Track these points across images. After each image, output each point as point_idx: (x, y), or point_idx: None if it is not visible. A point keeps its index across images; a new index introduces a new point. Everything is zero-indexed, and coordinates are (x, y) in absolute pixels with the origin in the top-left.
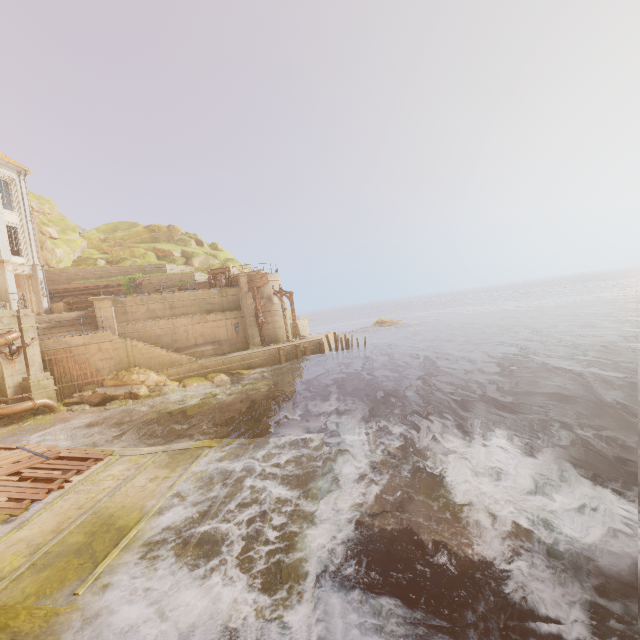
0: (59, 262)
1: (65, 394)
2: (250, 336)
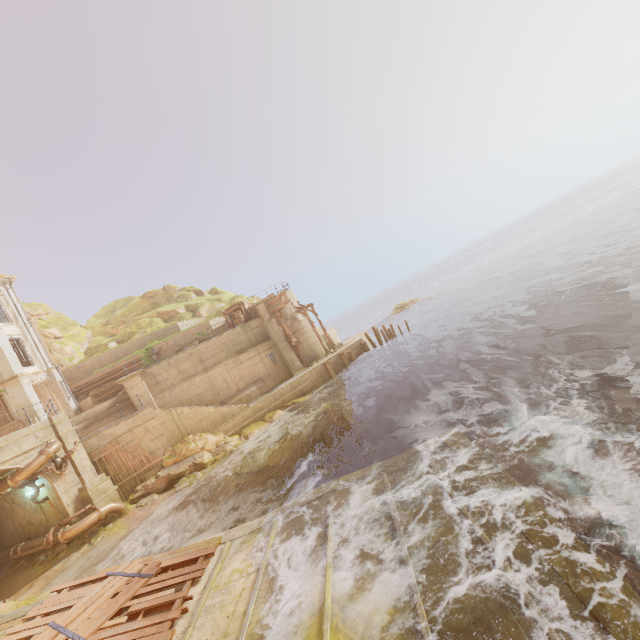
0: (71, 359)
1: (127, 491)
2: (289, 362)
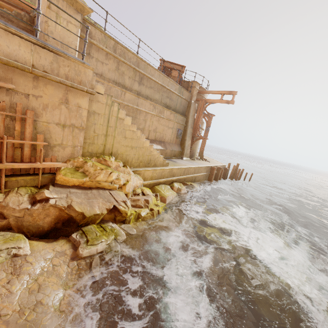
0: None
1: None
2: (186, 146)
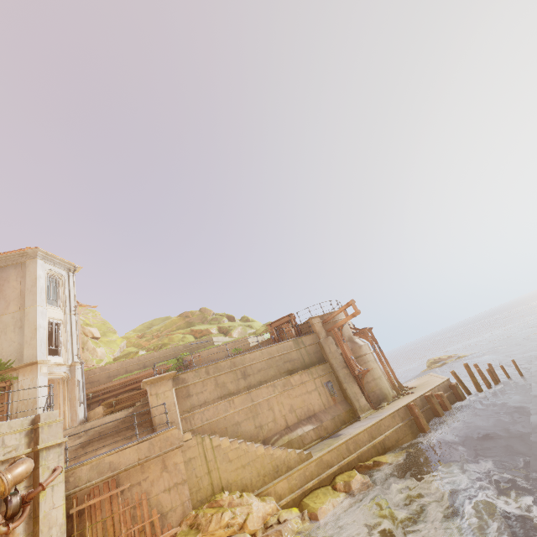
0: (99, 361)
1: None
2: (352, 397)
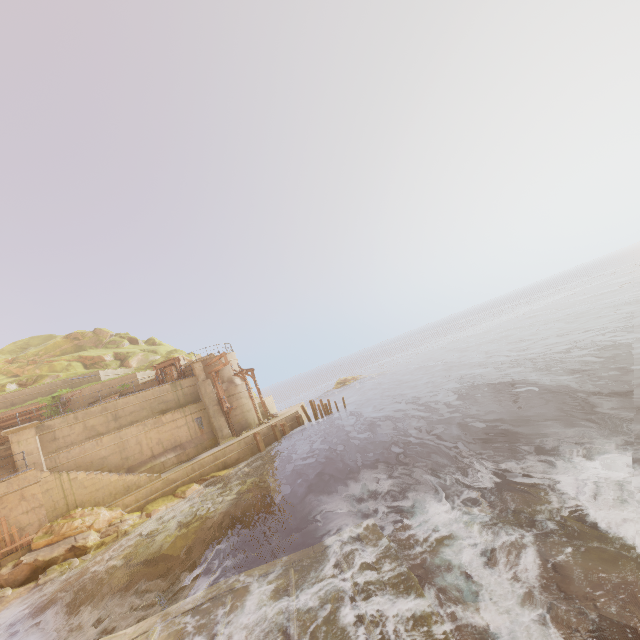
0: None
1: None
2: (217, 429)
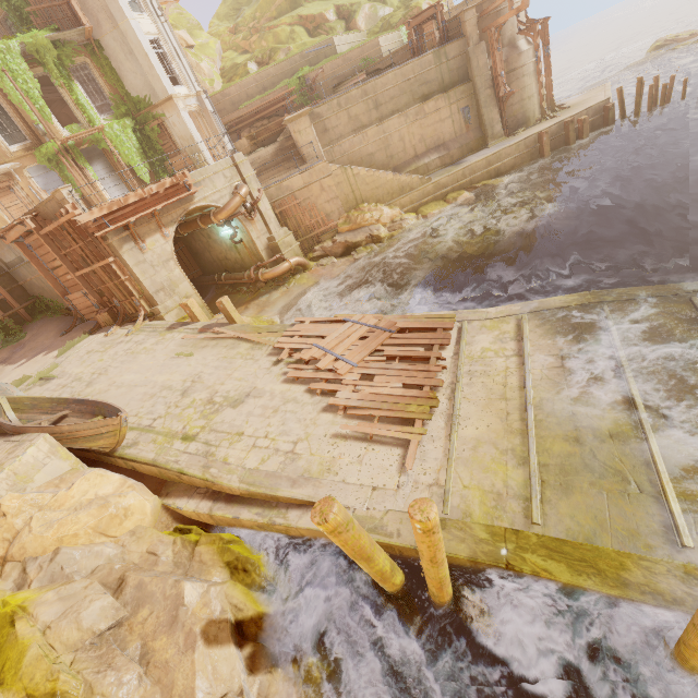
0: (211, 82)
1: (306, 249)
2: (487, 124)
